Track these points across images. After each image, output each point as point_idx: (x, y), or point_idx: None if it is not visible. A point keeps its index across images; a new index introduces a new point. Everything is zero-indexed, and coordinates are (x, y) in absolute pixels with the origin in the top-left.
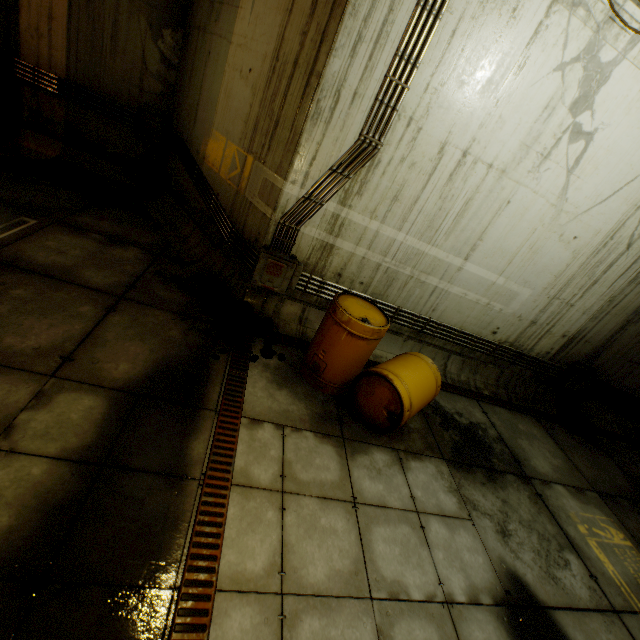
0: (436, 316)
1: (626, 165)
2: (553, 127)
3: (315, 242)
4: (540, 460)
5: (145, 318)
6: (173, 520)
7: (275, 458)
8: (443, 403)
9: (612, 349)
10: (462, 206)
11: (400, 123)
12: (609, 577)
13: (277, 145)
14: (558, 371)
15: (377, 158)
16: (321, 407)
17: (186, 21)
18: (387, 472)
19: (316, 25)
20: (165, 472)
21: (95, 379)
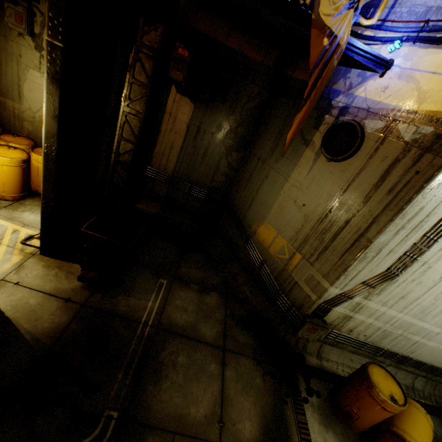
0: (412, 355)
1: None
2: None
3: (340, 314)
4: None
5: (240, 368)
6: None
7: None
8: None
9: None
10: None
11: (417, 264)
12: None
13: (325, 260)
14: None
15: (396, 278)
16: None
17: (247, 148)
18: None
19: (368, 210)
20: None
21: (239, 441)
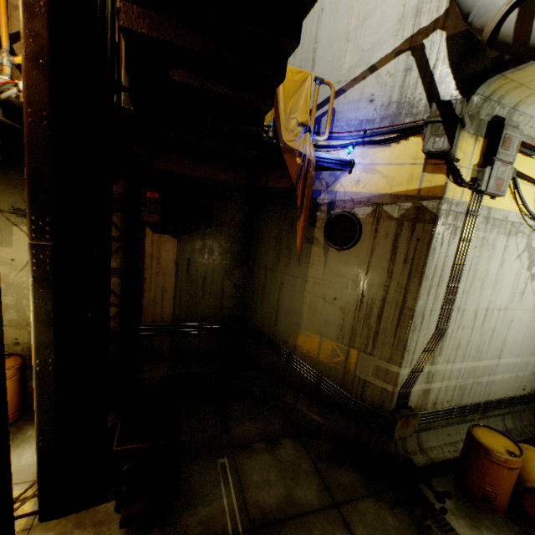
0: (490, 397)
1: None
2: (522, 279)
3: (419, 392)
4: None
5: (366, 517)
6: None
7: None
8: None
9: None
10: (490, 333)
11: (454, 312)
12: None
13: (382, 345)
14: None
15: (445, 333)
16: (511, 532)
17: (248, 262)
18: None
19: (396, 283)
20: None
21: None
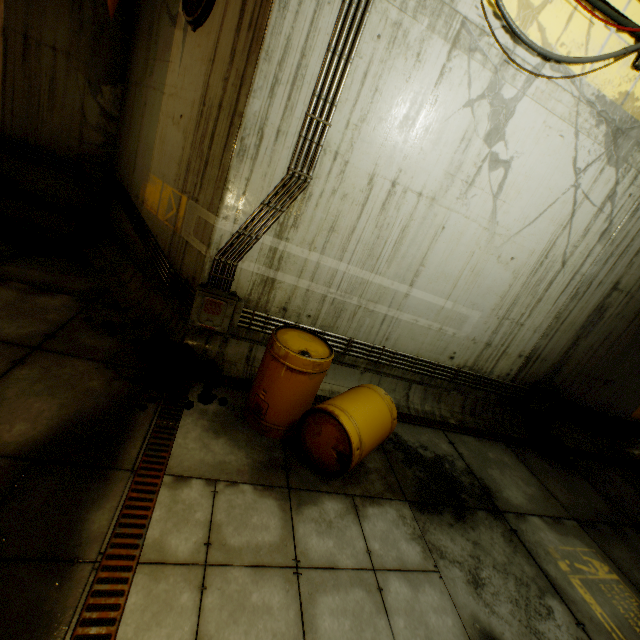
0: (390, 345)
1: (545, 189)
2: (472, 157)
3: (255, 277)
4: (513, 490)
5: (61, 369)
6: (46, 624)
7: (201, 522)
8: (406, 437)
9: (569, 365)
10: (399, 234)
11: (327, 157)
12: (598, 622)
13: (208, 183)
14: (521, 392)
15: (308, 191)
16: (265, 454)
17: (125, 78)
18: (339, 524)
19: (236, 71)
20: (48, 557)
21: None
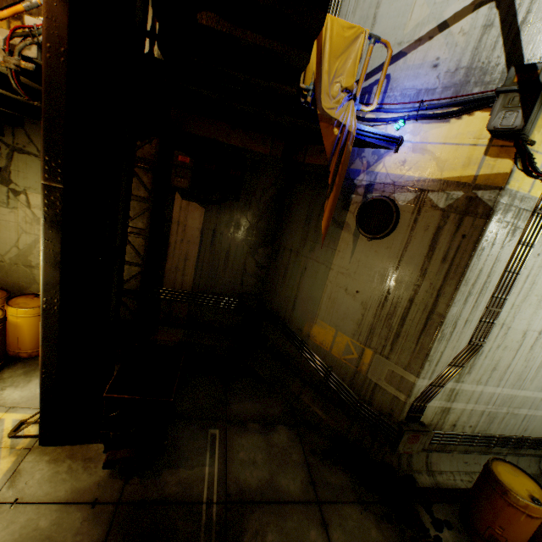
0: (527, 433)
1: None
2: None
3: (437, 409)
4: None
5: (347, 523)
6: None
7: None
8: None
9: None
10: (540, 361)
11: (495, 327)
12: None
13: (401, 349)
14: None
15: (480, 349)
16: None
17: (274, 241)
18: None
19: (429, 283)
20: None
21: None
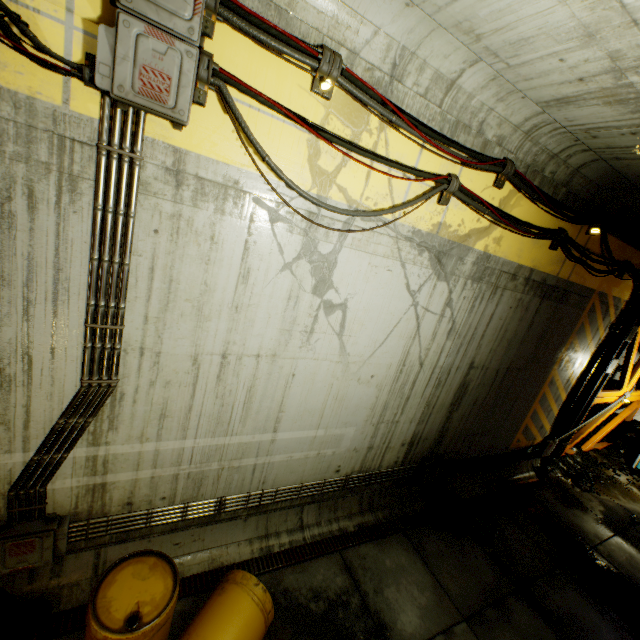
0: (270, 485)
1: (387, 314)
2: (305, 309)
3: (77, 490)
4: (408, 610)
5: None
6: None
7: None
8: (298, 589)
9: (449, 434)
10: (246, 394)
11: (131, 355)
12: None
13: None
14: (413, 470)
15: (118, 392)
16: None
17: None
18: None
19: None
20: None
21: None
